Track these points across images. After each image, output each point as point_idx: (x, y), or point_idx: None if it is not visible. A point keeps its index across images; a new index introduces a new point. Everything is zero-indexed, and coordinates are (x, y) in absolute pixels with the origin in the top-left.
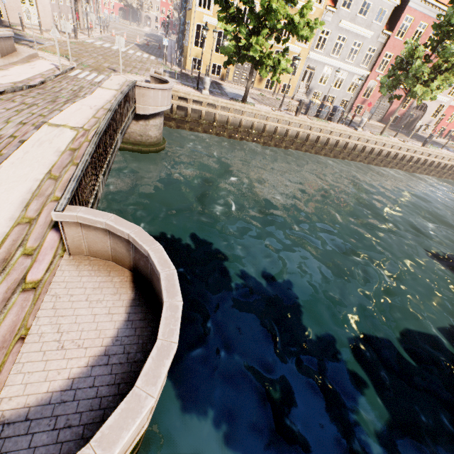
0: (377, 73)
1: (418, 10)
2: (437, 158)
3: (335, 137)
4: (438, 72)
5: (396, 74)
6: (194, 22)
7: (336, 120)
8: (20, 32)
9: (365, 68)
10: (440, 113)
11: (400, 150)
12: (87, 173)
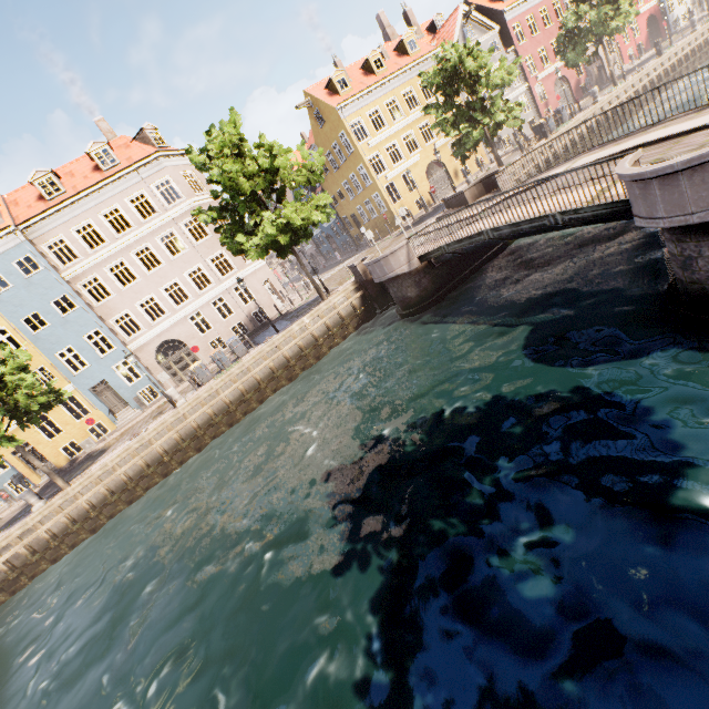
0: (533, 77)
1: (515, 16)
2: (684, 50)
3: (593, 120)
4: (612, 2)
5: (574, 44)
6: (382, 188)
7: (566, 119)
8: (294, 308)
9: (520, 85)
10: (613, 46)
11: (649, 76)
12: (703, 81)
